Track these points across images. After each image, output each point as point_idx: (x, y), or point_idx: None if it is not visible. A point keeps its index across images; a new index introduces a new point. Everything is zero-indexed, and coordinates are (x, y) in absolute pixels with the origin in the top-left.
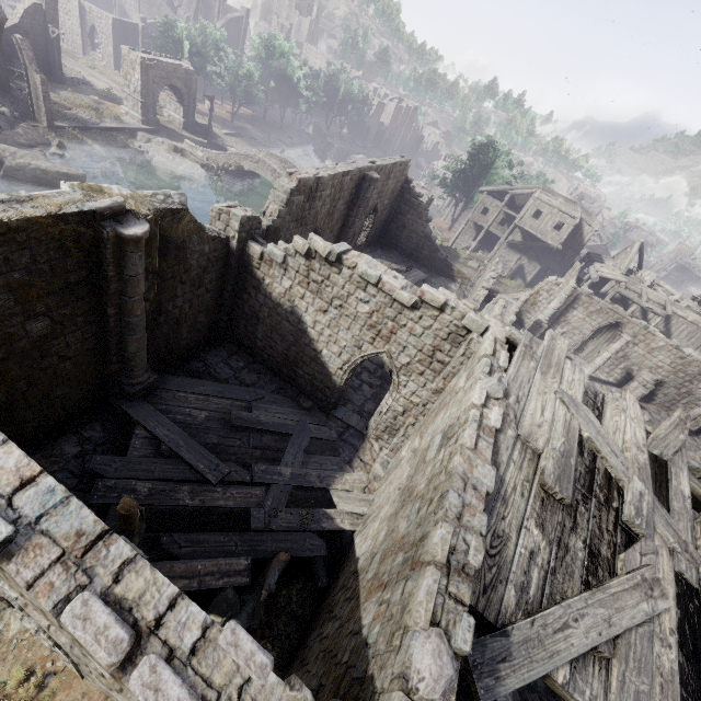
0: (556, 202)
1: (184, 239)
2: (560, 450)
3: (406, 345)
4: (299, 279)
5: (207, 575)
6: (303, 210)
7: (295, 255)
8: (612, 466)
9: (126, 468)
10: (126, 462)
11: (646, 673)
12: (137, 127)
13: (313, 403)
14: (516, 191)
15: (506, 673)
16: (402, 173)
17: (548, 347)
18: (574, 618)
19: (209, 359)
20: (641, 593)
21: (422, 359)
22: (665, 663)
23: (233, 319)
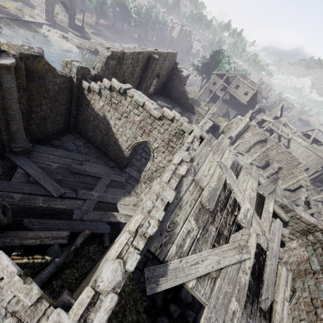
0: (247, 81)
1: (43, 73)
2: (213, 187)
3: (157, 138)
4: (107, 102)
5: (45, 238)
6: (116, 69)
7: (104, 89)
8: (238, 196)
9: (9, 187)
10: (9, 184)
11: (232, 284)
12: (43, 22)
13: (115, 164)
14: (229, 74)
15: (162, 282)
16: (173, 58)
17: (219, 142)
18: (202, 260)
19: (64, 140)
20: (237, 251)
21: (163, 145)
22: (242, 280)
23: (77, 121)
